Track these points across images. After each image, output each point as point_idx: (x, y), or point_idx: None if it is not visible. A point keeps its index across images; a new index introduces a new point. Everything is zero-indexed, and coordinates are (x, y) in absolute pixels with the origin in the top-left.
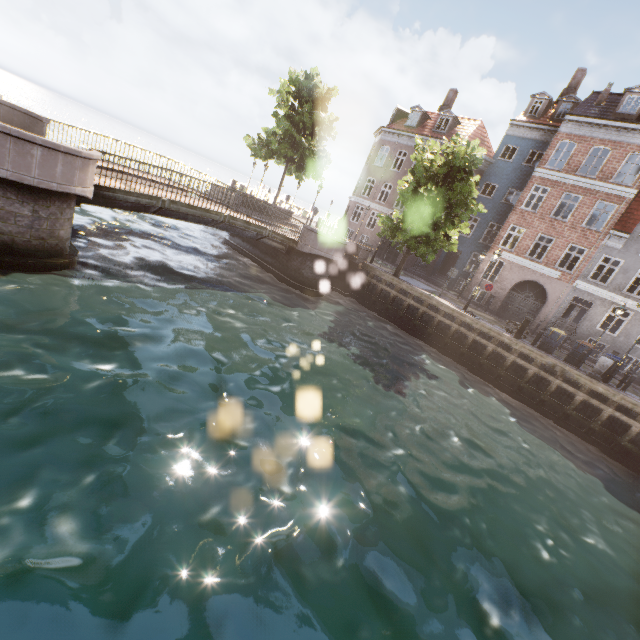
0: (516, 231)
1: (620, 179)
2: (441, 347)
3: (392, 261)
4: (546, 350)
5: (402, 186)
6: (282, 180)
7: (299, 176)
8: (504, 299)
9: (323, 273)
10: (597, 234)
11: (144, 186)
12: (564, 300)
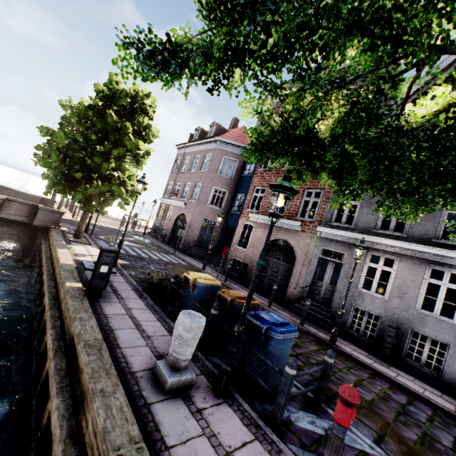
0: (260, 192)
1: None
2: None
3: (178, 246)
4: None
5: None
6: None
7: None
8: None
9: None
10: None
11: None
12: (313, 255)
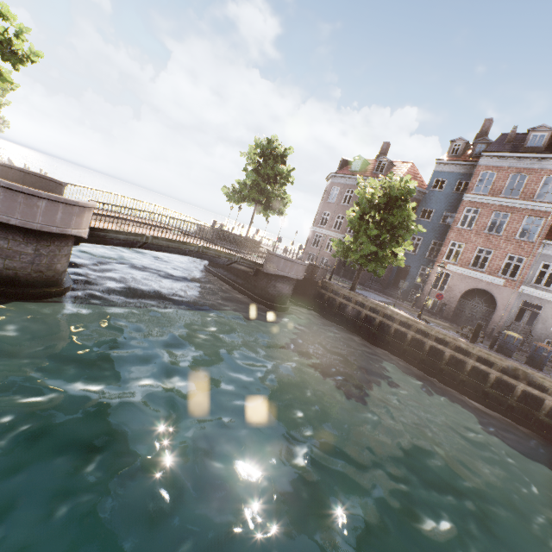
0: (456, 246)
1: (542, 198)
2: (401, 354)
3: (350, 278)
4: (504, 353)
5: (350, 215)
6: (252, 217)
7: (266, 214)
8: (456, 306)
9: (286, 290)
10: (531, 244)
11: (134, 227)
12: (513, 305)
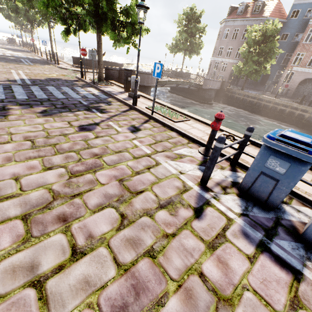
0: (300, 55)
1: None
2: (265, 115)
3: (236, 84)
4: None
5: (242, 50)
6: (183, 60)
7: (190, 56)
8: (295, 90)
9: (213, 95)
10: None
11: None
12: None
